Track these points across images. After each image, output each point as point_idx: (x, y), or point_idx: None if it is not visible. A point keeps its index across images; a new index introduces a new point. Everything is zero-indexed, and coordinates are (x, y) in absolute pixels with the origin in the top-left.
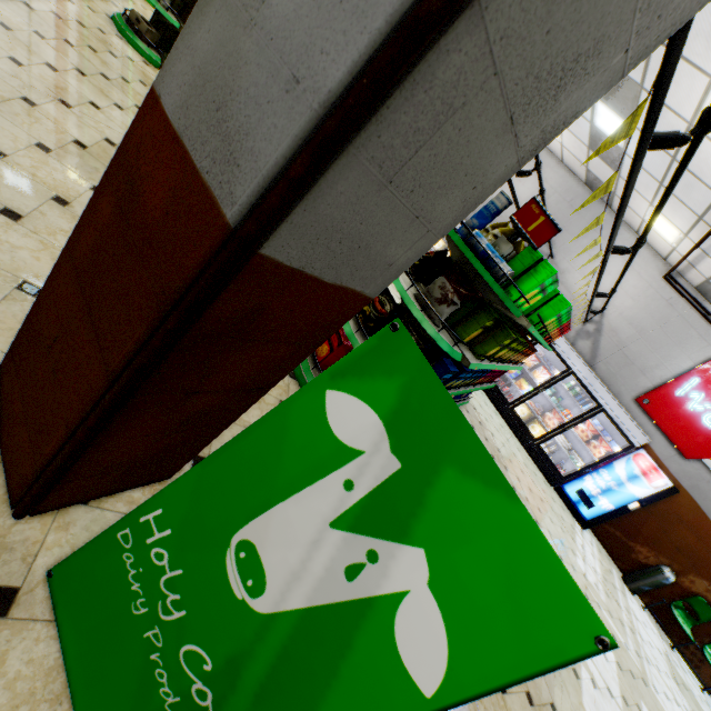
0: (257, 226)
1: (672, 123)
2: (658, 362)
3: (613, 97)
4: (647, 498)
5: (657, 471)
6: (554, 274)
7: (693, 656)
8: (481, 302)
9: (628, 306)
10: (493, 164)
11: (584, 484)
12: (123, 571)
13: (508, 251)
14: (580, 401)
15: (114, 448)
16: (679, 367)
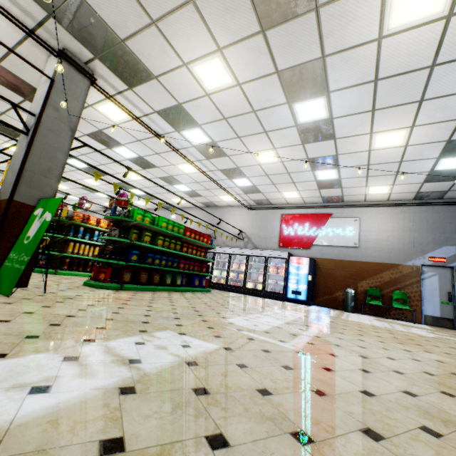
0: (11, 196)
1: (185, 177)
2: (272, 231)
3: (173, 182)
4: (309, 270)
5: (300, 259)
6: (139, 209)
7: (399, 314)
8: (130, 228)
9: (248, 224)
10: (51, 182)
11: (291, 288)
12: (7, 266)
13: (123, 212)
14: (263, 263)
15: (1, 255)
16: (277, 226)
